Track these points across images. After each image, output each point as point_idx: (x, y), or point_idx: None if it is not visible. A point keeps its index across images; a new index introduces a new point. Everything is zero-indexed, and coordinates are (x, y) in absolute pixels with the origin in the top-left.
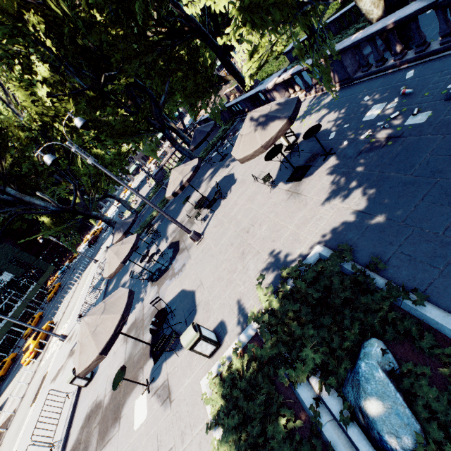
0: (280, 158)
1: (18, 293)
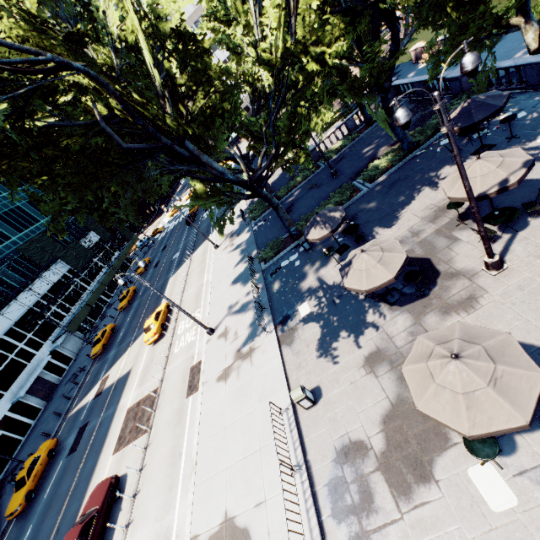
0: None
1: (103, 259)
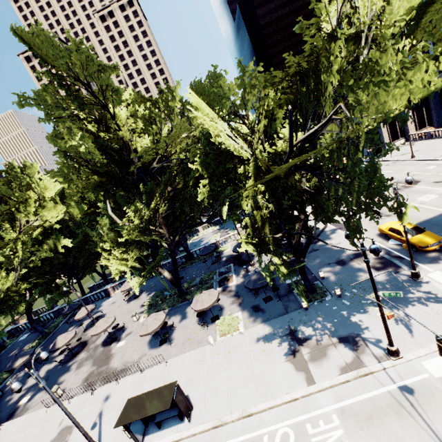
0: (126, 300)
1: None
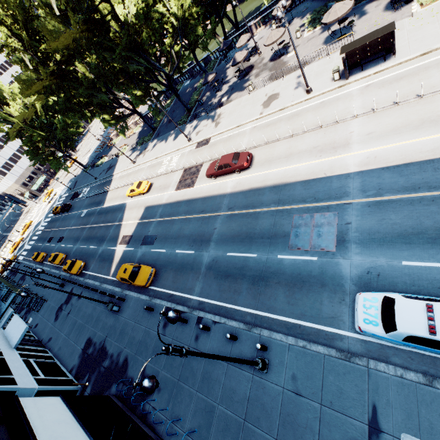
0: None
1: None
